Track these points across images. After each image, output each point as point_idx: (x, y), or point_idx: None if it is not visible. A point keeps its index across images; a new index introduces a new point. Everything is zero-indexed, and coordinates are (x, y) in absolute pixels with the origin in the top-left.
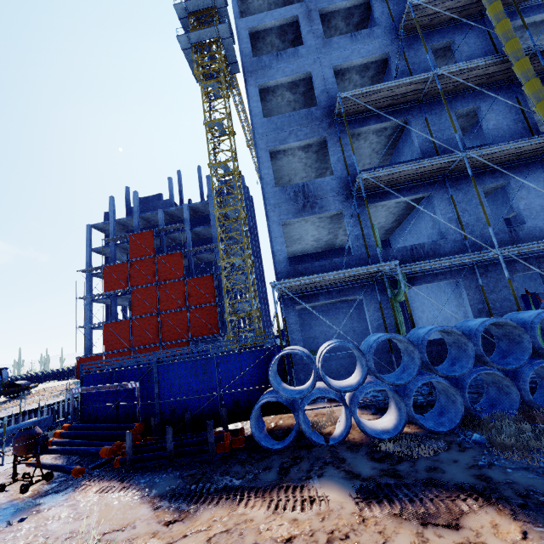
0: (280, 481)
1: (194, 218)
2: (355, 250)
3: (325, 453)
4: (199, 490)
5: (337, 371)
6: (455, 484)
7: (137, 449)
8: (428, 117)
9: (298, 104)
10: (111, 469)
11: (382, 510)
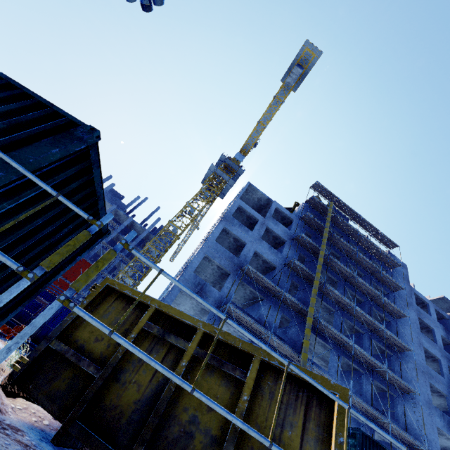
0: None
1: (127, 228)
2: None
3: None
4: None
5: None
6: None
7: None
8: (272, 306)
9: (233, 246)
10: None
11: None
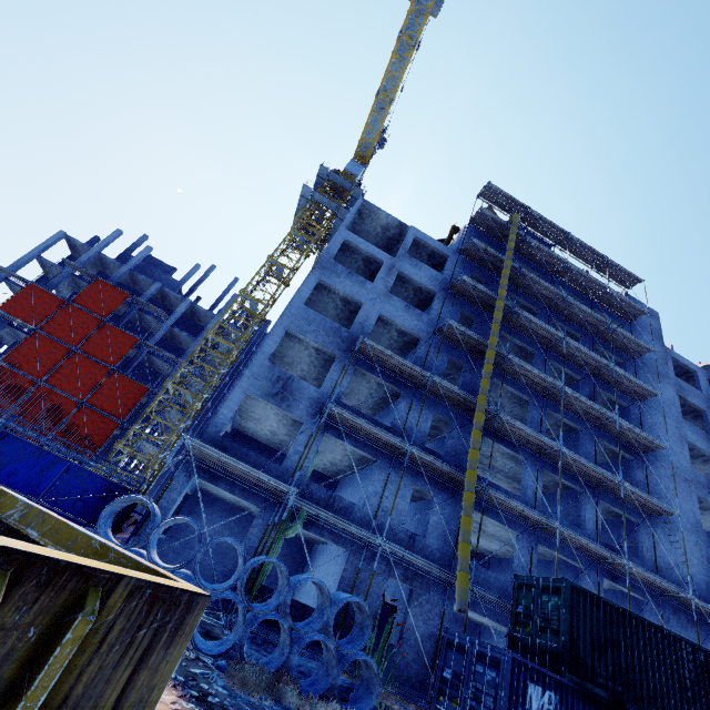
0: None
1: (186, 318)
2: (287, 463)
3: None
4: None
5: None
6: None
7: None
8: (416, 402)
9: (343, 314)
10: None
11: None
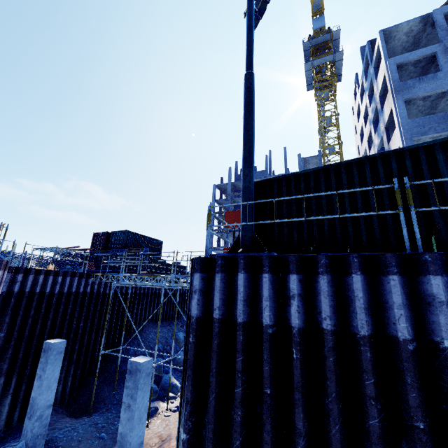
0: None
1: None
2: None
3: None
4: None
5: None
6: None
7: None
8: None
9: (424, 107)
10: None
11: None
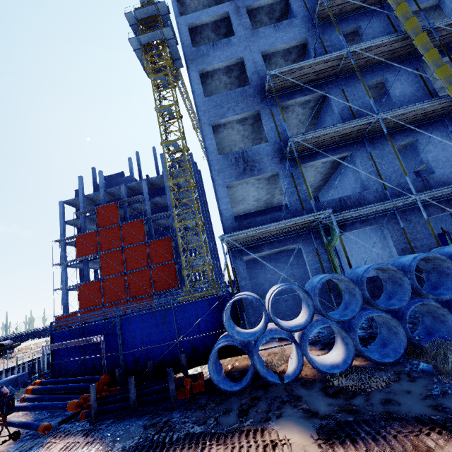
0: (241, 424)
1: (152, 190)
2: (291, 204)
3: (282, 392)
4: (161, 440)
5: (284, 312)
6: (413, 416)
7: (102, 401)
8: (345, 89)
9: (234, 86)
10: (78, 423)
11: (347, 451)
